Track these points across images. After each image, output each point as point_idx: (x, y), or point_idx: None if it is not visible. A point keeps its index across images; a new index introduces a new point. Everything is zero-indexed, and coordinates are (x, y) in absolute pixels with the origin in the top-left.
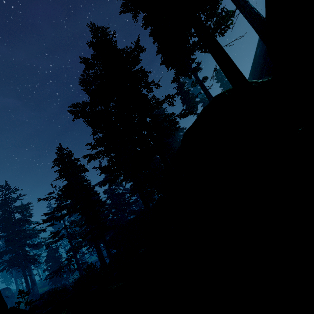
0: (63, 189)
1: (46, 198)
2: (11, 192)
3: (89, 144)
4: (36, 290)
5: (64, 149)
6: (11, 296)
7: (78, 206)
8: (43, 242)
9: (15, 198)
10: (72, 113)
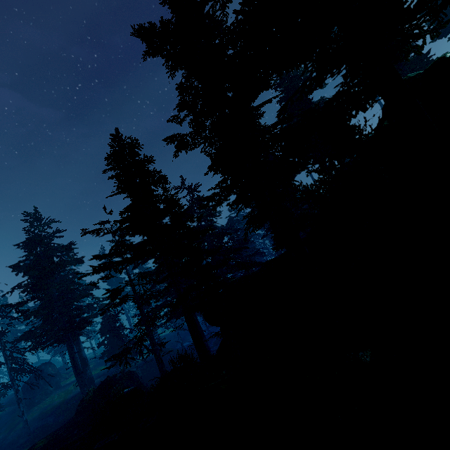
0: (125, 212)
1: (96, 232)
2: (43, 224)
3: (174, 119)
4: (88, 373)
5: (124, 140)
6: (55, 374)
7: (152, 246)
8: (96, 303)
9: (50, 235)
10: (142, 36)
